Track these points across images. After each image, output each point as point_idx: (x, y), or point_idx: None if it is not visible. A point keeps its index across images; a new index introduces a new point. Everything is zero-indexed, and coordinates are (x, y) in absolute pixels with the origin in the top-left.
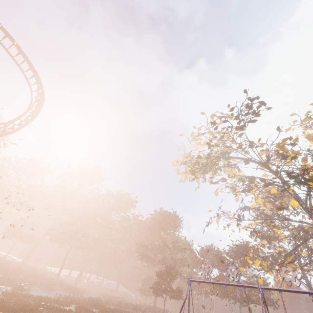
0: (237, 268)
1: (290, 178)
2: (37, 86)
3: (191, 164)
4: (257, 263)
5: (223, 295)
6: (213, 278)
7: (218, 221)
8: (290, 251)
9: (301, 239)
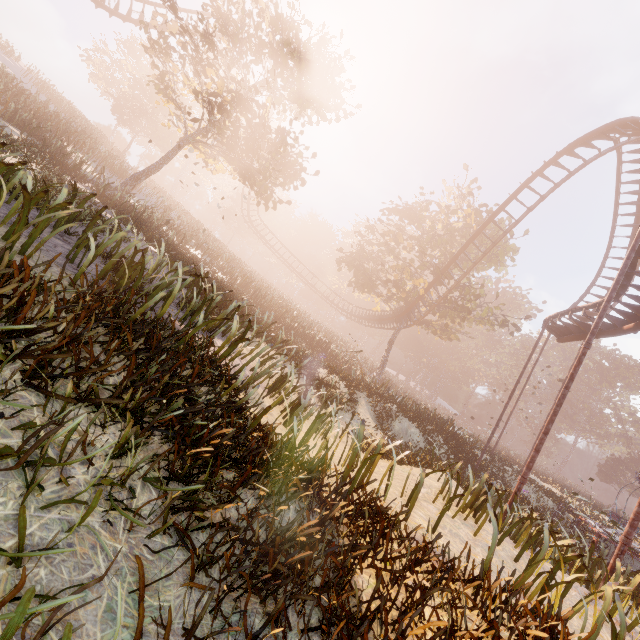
0: None
1: None
2: None
3: None
4: None
5: None
6: None
7: None
8: None
9: None
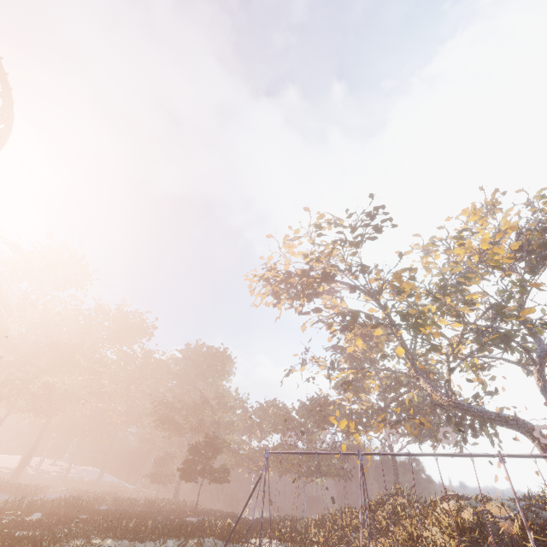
0: (334, 433)
1: (402, 320)
2: (2, 91)
3: (274, 281)
4: (344, 424)
5: (284, 470)
6: (272, 448)
7: (303, 369)
8: (383, 407)
9: (394, 391)
